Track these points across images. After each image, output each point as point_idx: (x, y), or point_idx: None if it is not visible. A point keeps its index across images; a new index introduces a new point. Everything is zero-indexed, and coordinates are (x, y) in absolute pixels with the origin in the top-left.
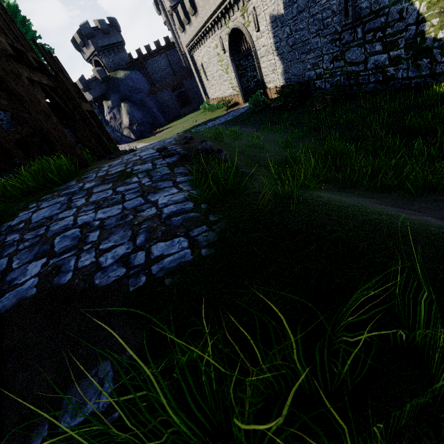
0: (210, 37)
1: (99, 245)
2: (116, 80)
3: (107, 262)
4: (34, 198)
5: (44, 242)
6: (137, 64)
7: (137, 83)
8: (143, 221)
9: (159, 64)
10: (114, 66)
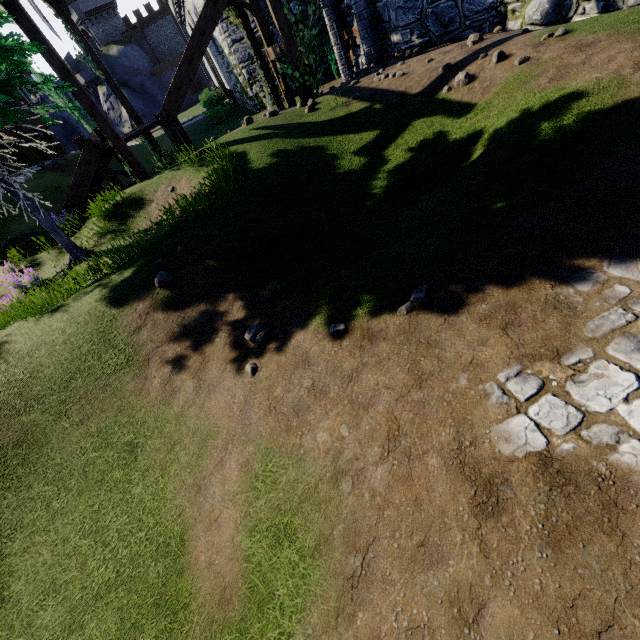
0: (185, 19)
1: None
2: (109, 58)
3: None
4: None
5: None
6: (133, 34)
7: (134, 62)
8: None
9: (166, 30)
10: (106, 38)
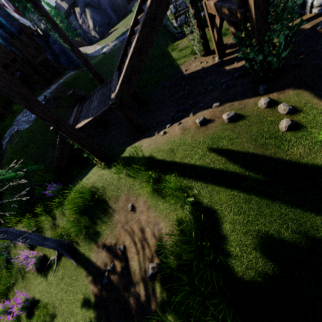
0: None
1: (22, 125)
2: None
3: (22, 127)
4: (19, 112)
5: (18, 124)
6: None
7: None
8: (28, 121)
9: None
10: None
